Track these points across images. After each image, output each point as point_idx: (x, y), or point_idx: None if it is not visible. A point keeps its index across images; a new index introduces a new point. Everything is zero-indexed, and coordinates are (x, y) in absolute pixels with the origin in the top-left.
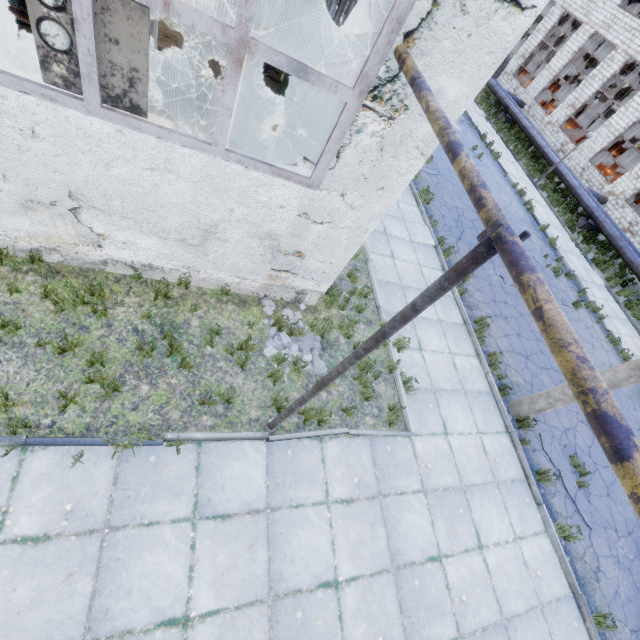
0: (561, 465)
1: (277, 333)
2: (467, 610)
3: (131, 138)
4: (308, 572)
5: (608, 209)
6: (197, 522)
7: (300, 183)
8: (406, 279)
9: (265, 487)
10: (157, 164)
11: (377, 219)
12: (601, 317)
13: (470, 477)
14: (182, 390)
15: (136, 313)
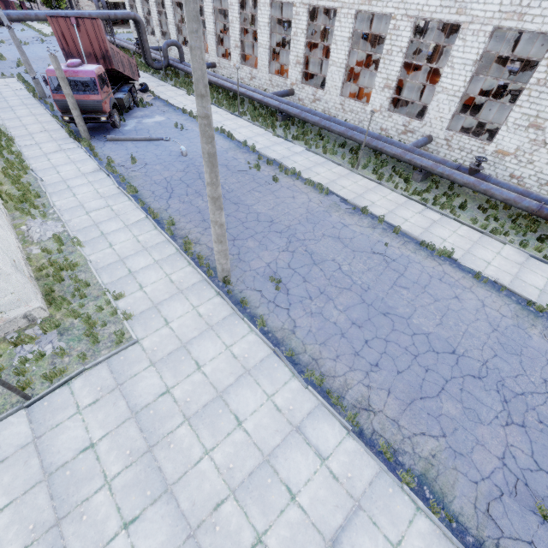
0: (264, 287)
1: (22, 348)
2: (191, 404)
3: None
4: (71, 451)
5: (298, 95)
6: None
7: None
8: (125, 253)
9: (30, 430)
10: None
11: None
12: (299, 174)
13: (189, 336)
14: None
15: None
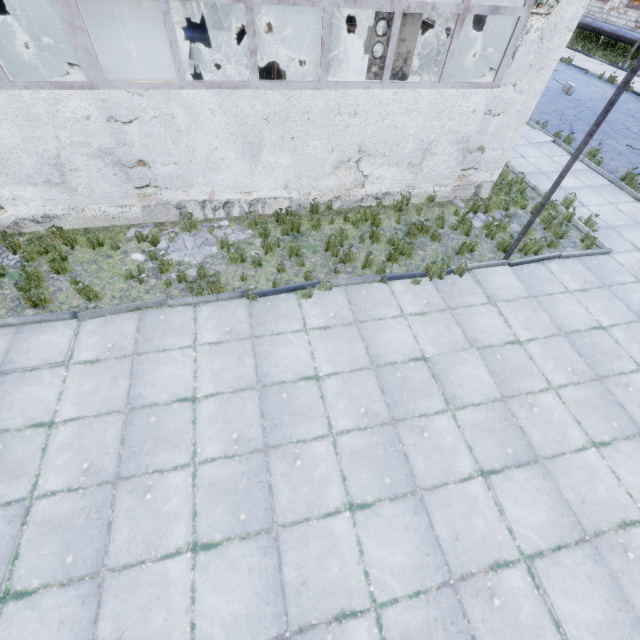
0: None
1: (474, 216)
2: None
3: (399, 96)
4: (579, 323)
5: None
6: (495, 303)
7: (487, 88)
8: (543, 168)
9: (523, 287)
10: (408, 108)
11: (537, 96)
12: None
13: None
14: (441, 251)
15: (390, 222)
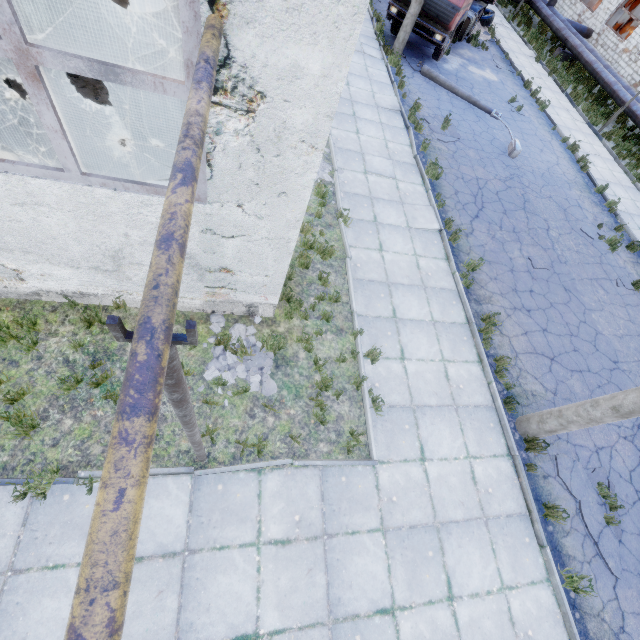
0: (584, 495)
1: (223, 352)
2: None
3: None
4: (224, 623)
5: None
6: None
7: None
8: (395, 275)
9: (185, 527)
10: (21, 198)
11: (296, 226)
12: None
13: (448, 512)
14: (107, 422)
15: (69, 342)
